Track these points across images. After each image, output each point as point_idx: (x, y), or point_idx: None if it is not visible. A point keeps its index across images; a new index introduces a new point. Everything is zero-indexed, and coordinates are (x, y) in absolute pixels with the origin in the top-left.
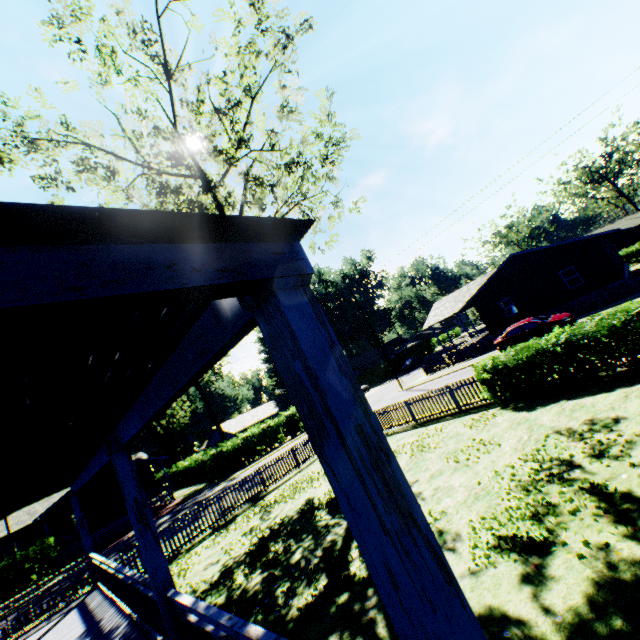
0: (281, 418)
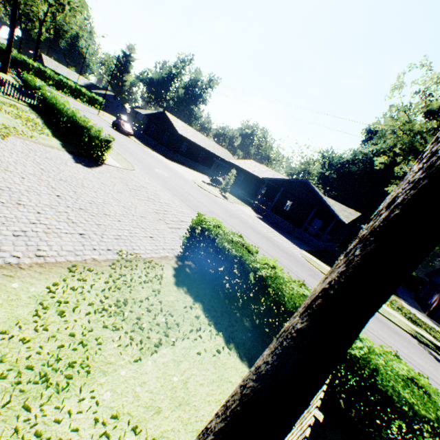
0: (57, 77)
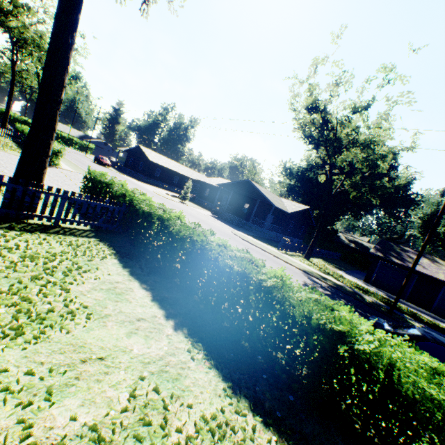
0: None
